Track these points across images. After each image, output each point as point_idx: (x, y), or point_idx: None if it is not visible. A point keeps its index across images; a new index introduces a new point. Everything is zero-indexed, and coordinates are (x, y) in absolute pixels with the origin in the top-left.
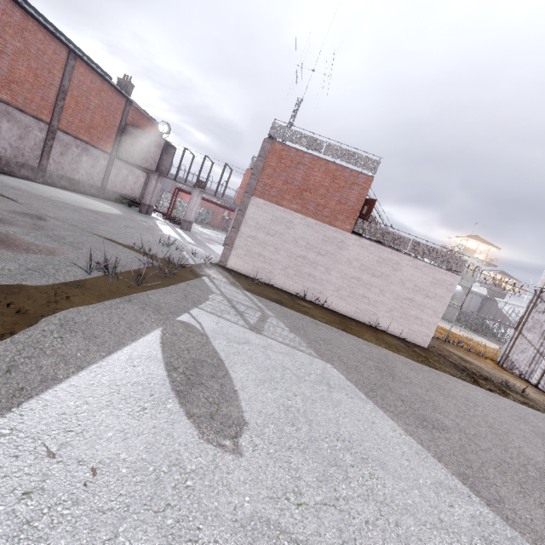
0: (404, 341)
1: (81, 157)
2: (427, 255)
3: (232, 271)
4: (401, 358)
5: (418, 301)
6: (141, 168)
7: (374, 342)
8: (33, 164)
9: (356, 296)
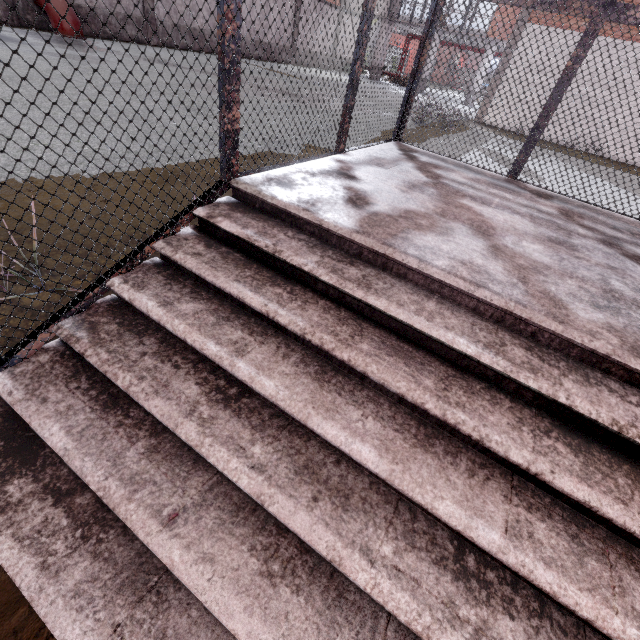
0: None
1: (317, 23)
2: None
3: (490, 126)
4: None
5: None
6: None
7: None
8: (288, 45)
9: None
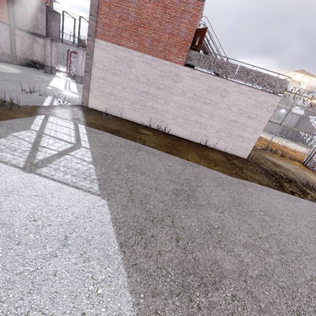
0: (227, 155)
1: None
2: (252, 79)
3: (91, 109)
4: (214, 173)
5: (241, 122)
6: (38, 35)
7: (194, 161)
8: None
9: (190, 122)
